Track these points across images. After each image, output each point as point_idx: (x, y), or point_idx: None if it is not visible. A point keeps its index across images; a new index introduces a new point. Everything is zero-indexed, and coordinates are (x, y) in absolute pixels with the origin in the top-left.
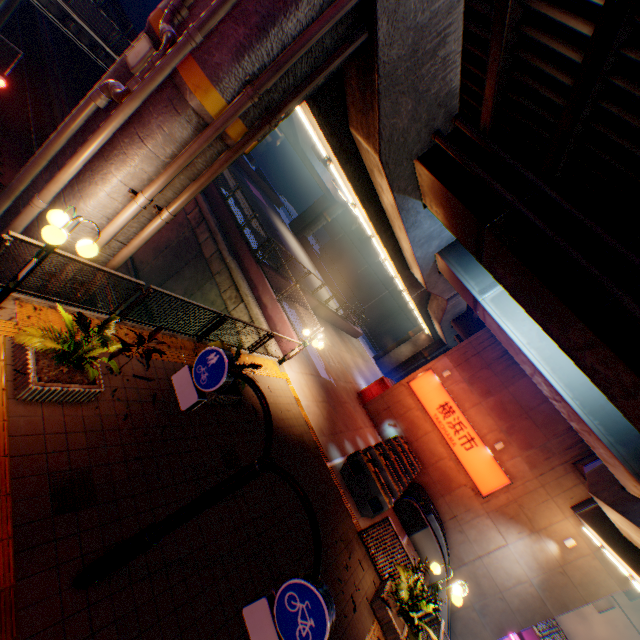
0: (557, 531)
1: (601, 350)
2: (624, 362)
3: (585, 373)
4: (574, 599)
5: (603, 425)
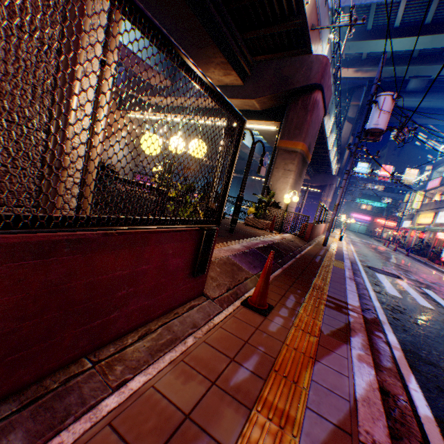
0: (122, 126)
1: (201, 33)
2: (211, 38)
3: (177, 42)
4: (140, 145)
5: (152, 61)
